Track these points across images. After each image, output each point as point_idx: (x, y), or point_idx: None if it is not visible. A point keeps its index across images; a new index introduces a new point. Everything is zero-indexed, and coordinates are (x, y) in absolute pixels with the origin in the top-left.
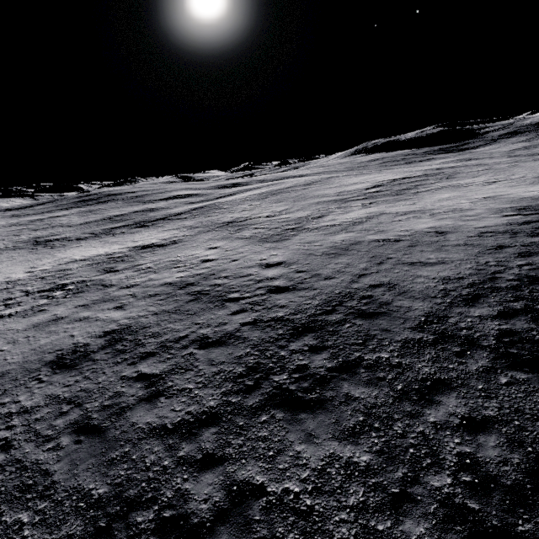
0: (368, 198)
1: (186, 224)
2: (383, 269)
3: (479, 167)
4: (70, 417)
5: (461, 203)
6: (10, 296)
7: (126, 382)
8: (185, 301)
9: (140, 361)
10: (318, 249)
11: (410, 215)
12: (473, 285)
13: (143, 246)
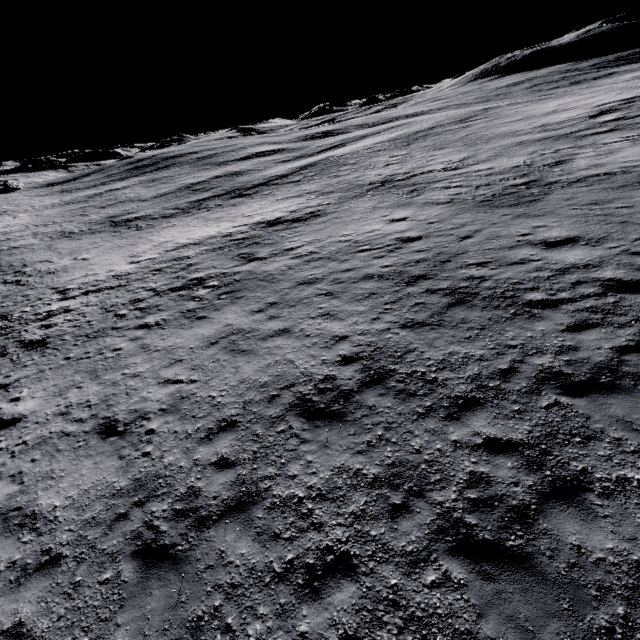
0: (620, 129)
1: (308, 189)
2: None
3: None
4: (420, 517)
5: None
6: (135, 296)
7: (474, 455)
8: (440, 305)
9: (463, 414)
10: (633, 214)
11: None
12: None
13: (267, 222)
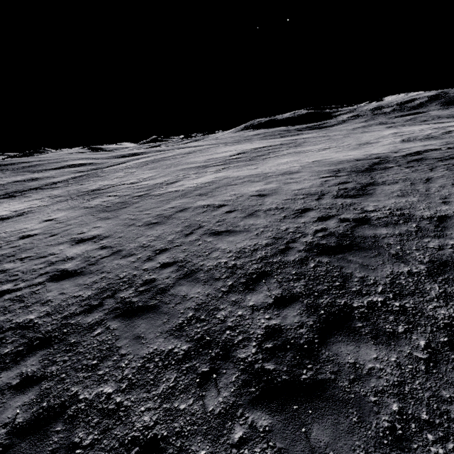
0: (225, 164)
1: (53, 193)
2: (187, 242)
3: (323, 137)
4: None
5: (293, 166)
6: None
7: None
8: None
9: None
10: (143, 218)
11: (247, 178)
12: (263, 259)
13: None
